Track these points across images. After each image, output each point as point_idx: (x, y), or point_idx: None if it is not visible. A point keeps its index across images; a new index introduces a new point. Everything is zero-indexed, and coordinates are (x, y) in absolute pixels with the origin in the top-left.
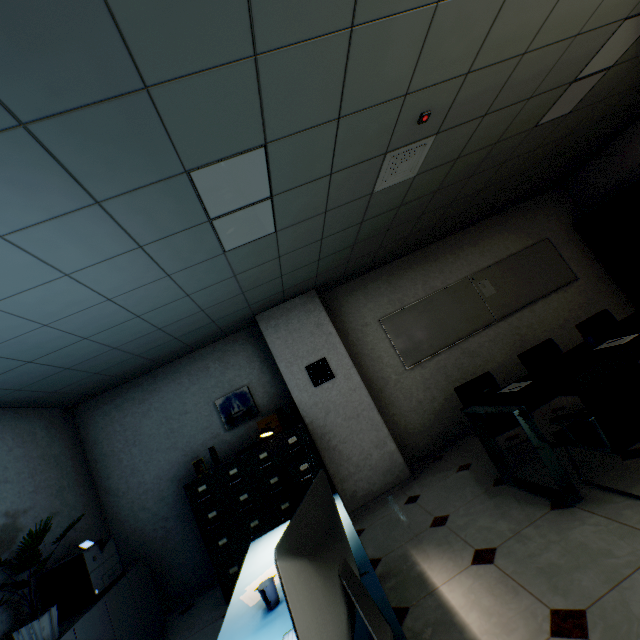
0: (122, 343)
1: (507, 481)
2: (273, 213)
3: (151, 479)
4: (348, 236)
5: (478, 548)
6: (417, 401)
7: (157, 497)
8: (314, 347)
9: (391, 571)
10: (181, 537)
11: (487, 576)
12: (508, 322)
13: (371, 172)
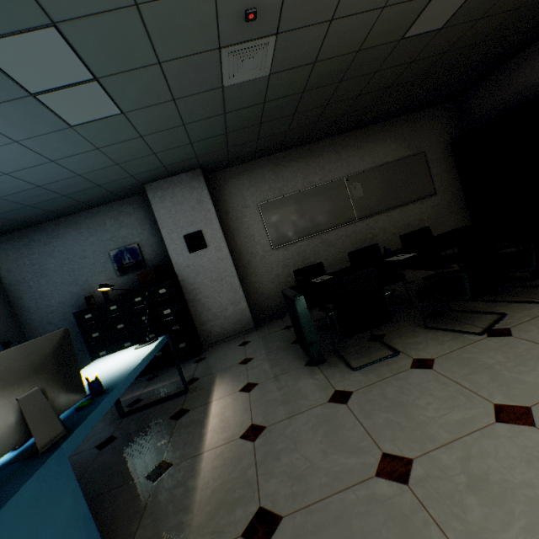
0: (4, 195)
1: (300, 342)
2: (108, 95)
3: (56, 304)
4: (215, 125)
5: (250, 382)
6: (276, 275)
7: (61, 317)
8: (193, 220)
9: (198, 387)
10: (80, 346)
11: (240, 399)
12: (366, 222)
13: (211, 66)
